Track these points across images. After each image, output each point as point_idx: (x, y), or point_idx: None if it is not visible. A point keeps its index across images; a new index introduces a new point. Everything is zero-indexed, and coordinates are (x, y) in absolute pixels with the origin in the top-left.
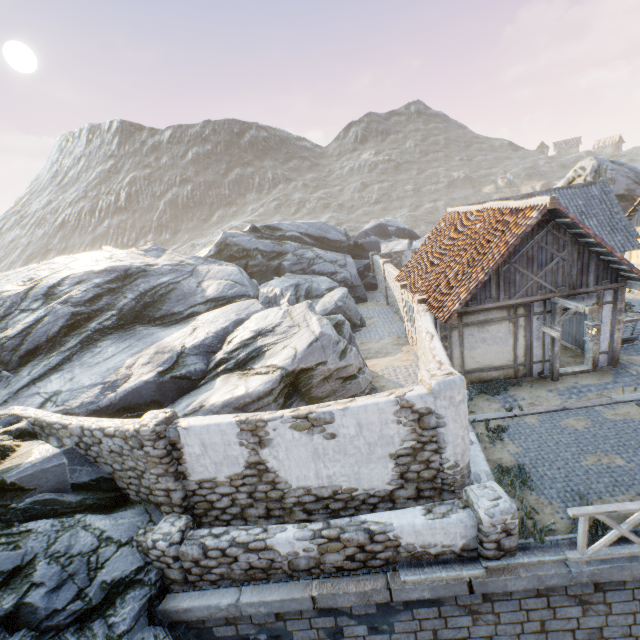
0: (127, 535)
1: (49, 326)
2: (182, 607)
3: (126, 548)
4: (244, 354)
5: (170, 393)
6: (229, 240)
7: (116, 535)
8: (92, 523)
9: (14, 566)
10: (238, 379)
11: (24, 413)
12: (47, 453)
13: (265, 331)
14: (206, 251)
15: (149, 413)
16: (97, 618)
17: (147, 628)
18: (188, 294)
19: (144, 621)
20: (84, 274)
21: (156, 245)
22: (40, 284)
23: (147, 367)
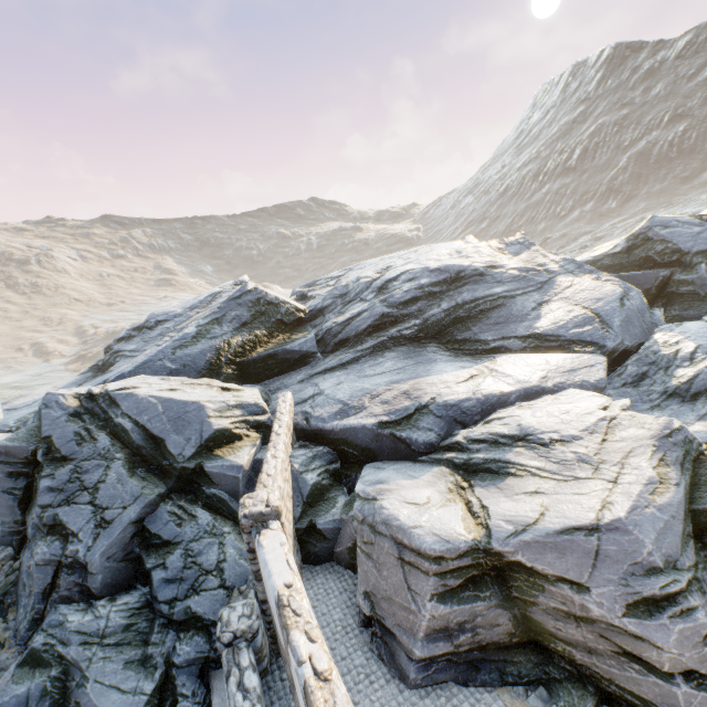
0: (233, 580)
1: (362, 322)
2: (212, 699)
3: (223, 592)
4: (480, 456)
5: (386, 449)
6: (653, 232)
7: (228, 572)
8: (226, 544)
9: (168, 539)
10: (445, 490)
11: (279, 405)
12: (239, 459)
13: (534, 438)
14: (609, 245)
15: (265, 491)
16: (175, 629)
17: (194, 678)
18: (513, 317)
19: (195, 670)
20: (420, 270)
21: (524, 237)
22: (384, 276)
23: (380, 407)
